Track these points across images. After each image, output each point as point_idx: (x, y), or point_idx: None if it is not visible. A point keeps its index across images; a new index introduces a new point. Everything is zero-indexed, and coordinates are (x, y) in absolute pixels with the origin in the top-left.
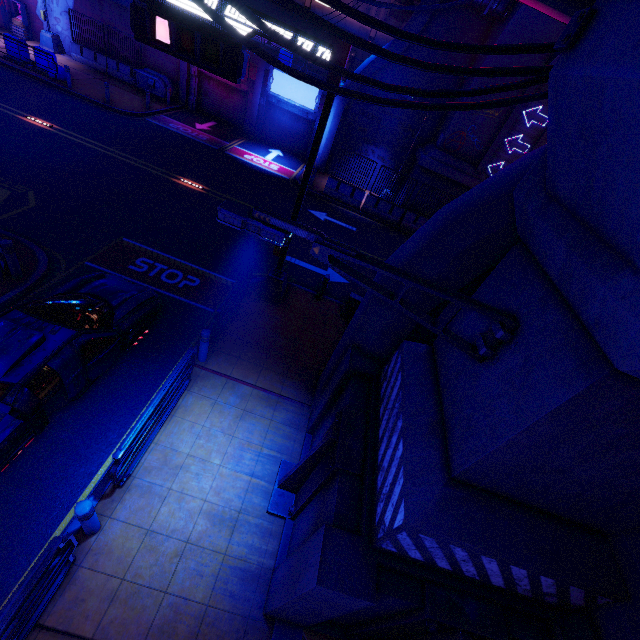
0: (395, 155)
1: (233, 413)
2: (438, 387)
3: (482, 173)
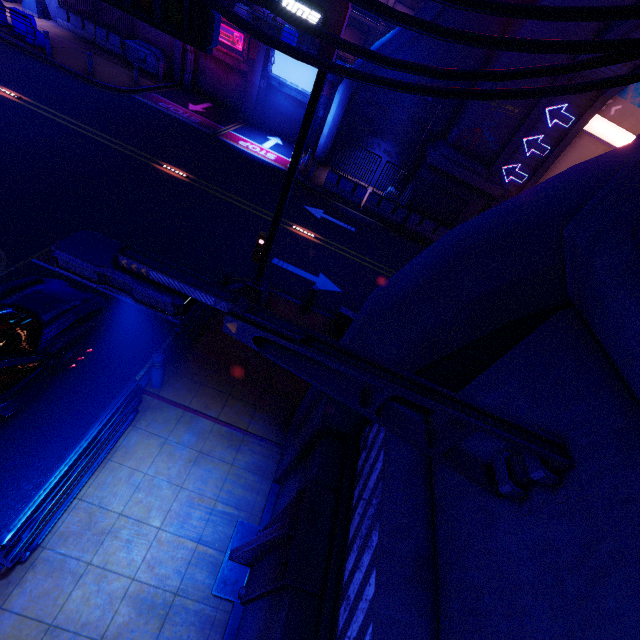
0: (402, 150)
1: (186, 456)
2: (431, 493)
3: (496, 175)
